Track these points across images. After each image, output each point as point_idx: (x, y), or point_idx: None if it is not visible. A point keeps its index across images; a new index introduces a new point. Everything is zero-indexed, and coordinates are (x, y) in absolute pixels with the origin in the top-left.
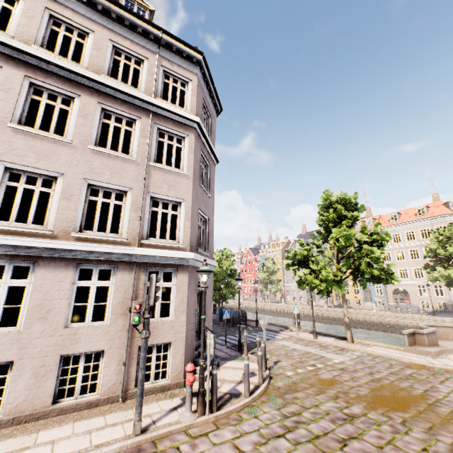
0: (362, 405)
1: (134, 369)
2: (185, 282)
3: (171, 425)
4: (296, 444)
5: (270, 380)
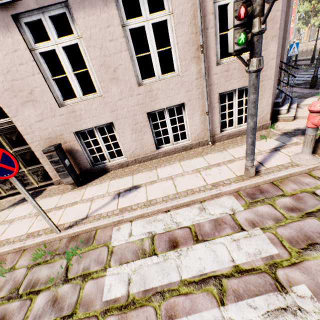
0: None
1: (217, 117)
2: None
3: (286, 167)
4: None
5: None
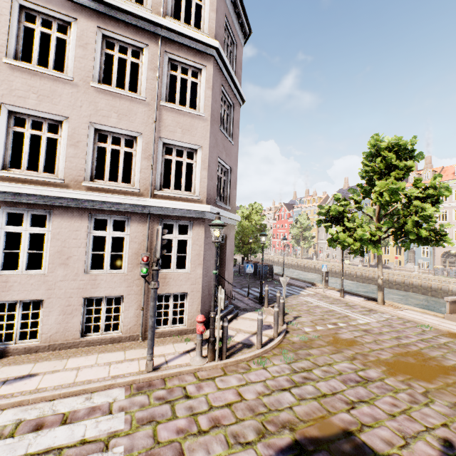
0: (380, 370)
1: None
2: (202, 236)
3: (181, 366)
4: (300, 399)
5: (286, 334)
